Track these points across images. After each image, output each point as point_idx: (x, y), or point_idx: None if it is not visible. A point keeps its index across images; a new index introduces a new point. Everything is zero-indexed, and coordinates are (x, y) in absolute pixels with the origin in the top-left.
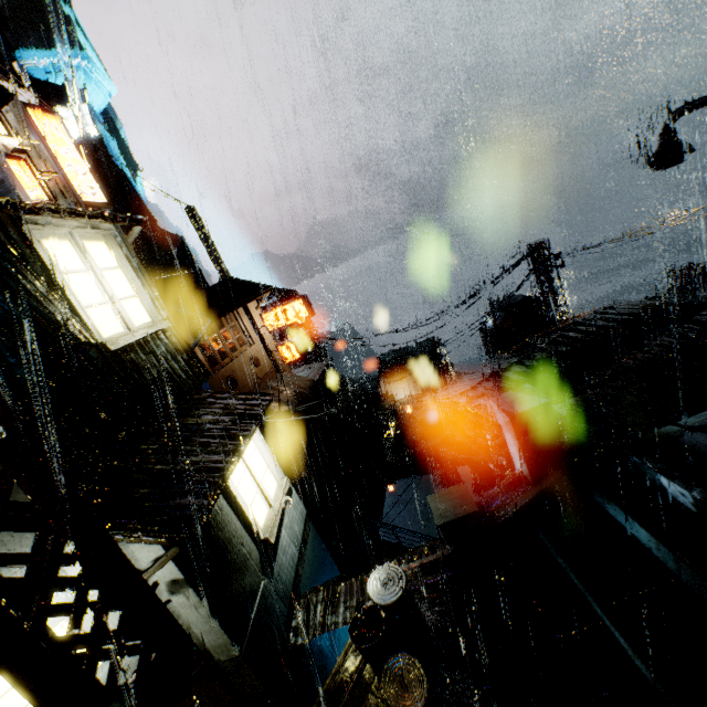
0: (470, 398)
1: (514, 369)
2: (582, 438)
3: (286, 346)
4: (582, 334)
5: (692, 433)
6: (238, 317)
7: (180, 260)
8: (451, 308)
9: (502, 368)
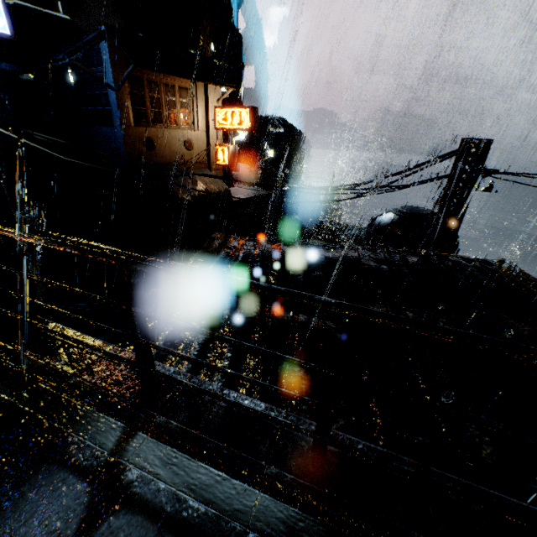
0: (221, 243)
1: (298, 248)
2: (56, 328)
3: (222, 148)
4: (412, 263)
5: (81, 483)
6: (194, 97)
7: (230, 55)
8: (357, 185)
9: (293, 241)
